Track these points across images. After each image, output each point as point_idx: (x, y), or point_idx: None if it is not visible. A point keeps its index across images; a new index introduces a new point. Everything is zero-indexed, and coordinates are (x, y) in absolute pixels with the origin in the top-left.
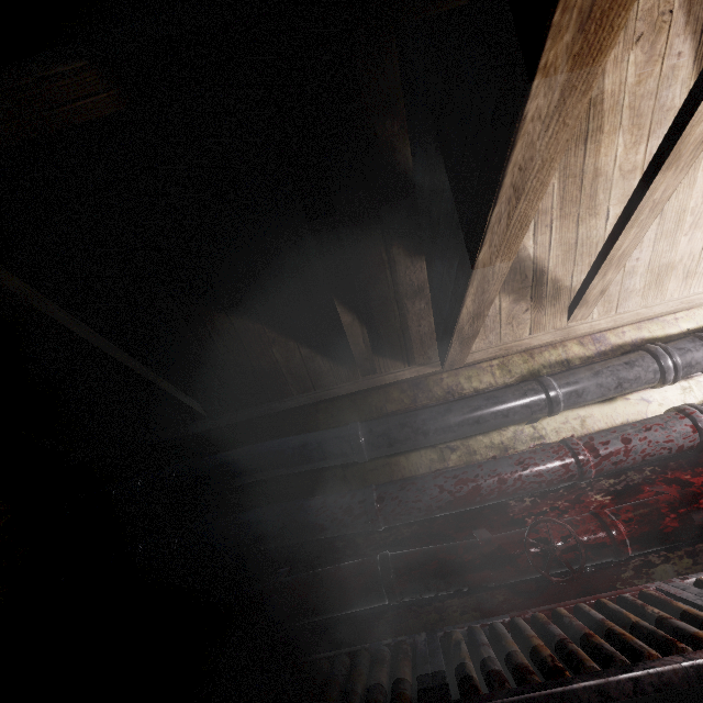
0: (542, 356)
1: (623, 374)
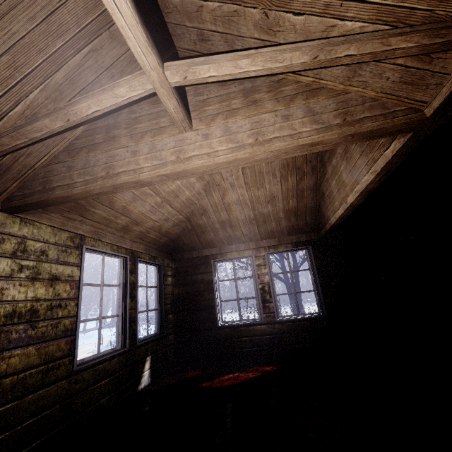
0: None
1: None
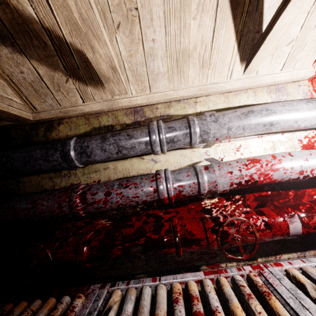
0: (95, 120)
1: (122, 143)
